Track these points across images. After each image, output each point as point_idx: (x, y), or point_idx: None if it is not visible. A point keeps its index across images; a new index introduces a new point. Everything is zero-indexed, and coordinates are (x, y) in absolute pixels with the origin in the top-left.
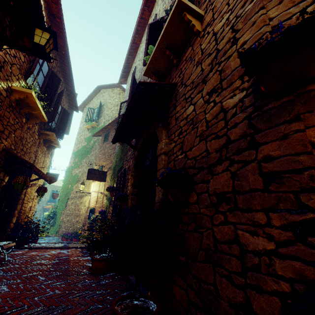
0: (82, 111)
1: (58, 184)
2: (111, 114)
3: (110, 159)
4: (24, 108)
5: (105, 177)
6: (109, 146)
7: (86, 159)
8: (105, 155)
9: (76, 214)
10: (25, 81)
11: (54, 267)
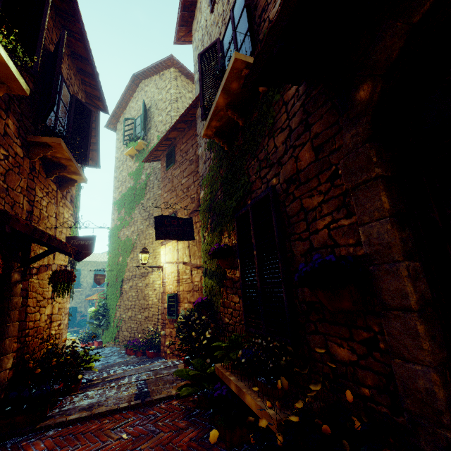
0: (115, 130)
1: (101, 259)
2: (168, 119)
3: (190, 196)
4: None
5: (192, 231)
6: (181, 173)
7: (139, 208)
8: (175, 191)
9: (142, 305)
10: None
11: None
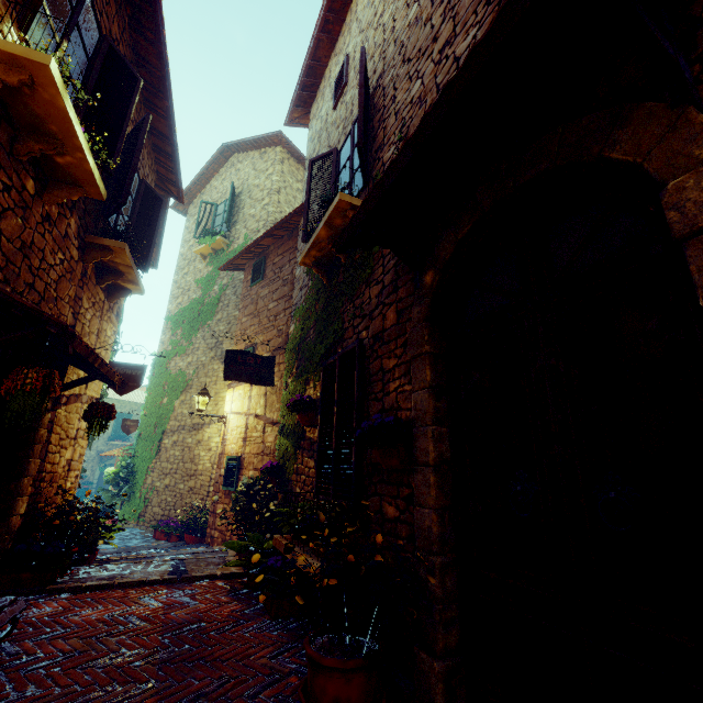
0: (185, 214)
1: (130, 397)
2: (263, 215)
3: (277, 327)
4: (26, 139)
5: (272, 374)
6: (269, 294)
7: (203, 331)
8: (258, 317)
9: (187, 471)
10: (25, 42)
11: (171, 694)
